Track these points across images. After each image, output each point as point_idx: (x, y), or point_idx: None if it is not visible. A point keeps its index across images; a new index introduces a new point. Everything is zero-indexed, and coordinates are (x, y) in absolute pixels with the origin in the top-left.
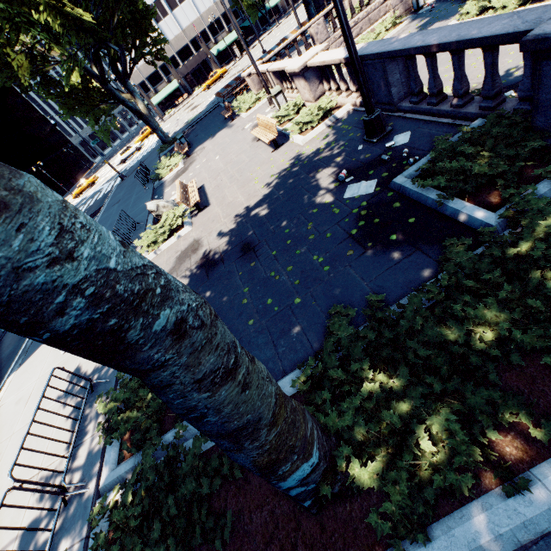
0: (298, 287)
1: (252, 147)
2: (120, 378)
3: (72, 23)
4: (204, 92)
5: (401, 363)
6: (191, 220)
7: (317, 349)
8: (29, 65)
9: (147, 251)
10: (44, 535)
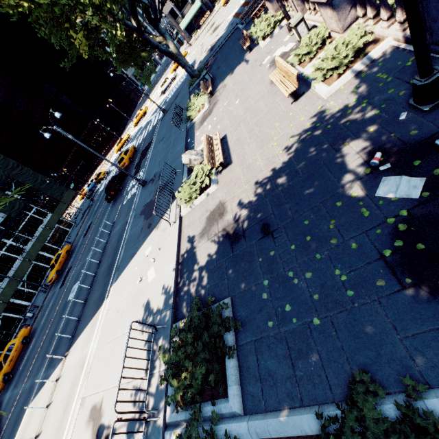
0: (317, 304)
1: (270, 93)
2: (172, 337)
3: None
4: (223, 7)
5: None
6: (217, 177)
7: (336, 394)
8: (88, 41)
9: (185, 203)
10: (138, 435)
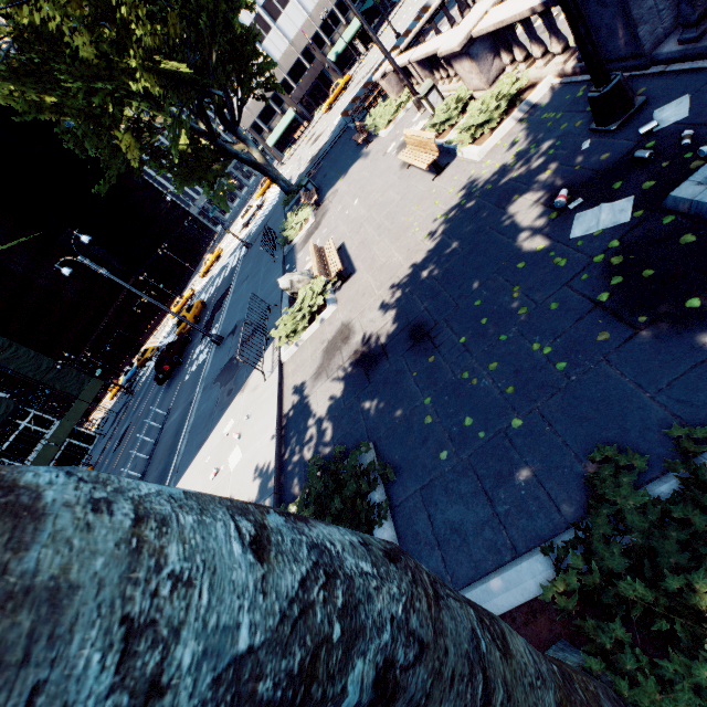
0: (513, 400)
1: (402, 178)
2: None
3: (170, 79)
4: (326, 114)
5: None
6: (334, 296)
7: (569, 515)
8: (136, 143)
9: (287, 343)
10: None
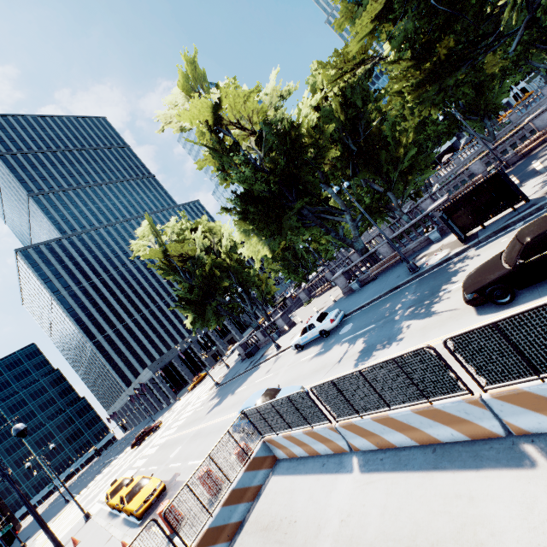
0: None
1: None
2: None
3: None
4: None
5: None
6: None
7: None
8: None
9: None
10: None
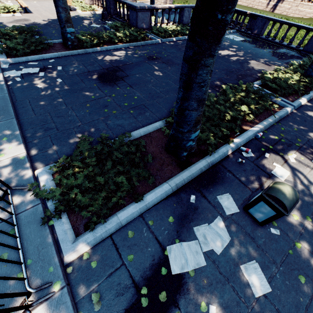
0: None
1: None
2: None
3: None
4: None
5: (92, 35)
6: (21, 14)
7: None
8: None
9: None
10: None
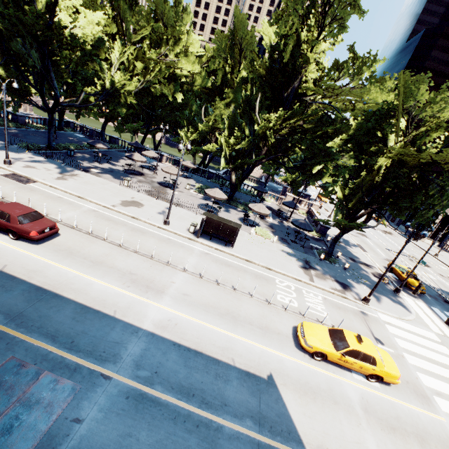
0: None
1: None
2: None
3: None
4: None
5: None
6: None
7: None
8: None
9: None
10: None
